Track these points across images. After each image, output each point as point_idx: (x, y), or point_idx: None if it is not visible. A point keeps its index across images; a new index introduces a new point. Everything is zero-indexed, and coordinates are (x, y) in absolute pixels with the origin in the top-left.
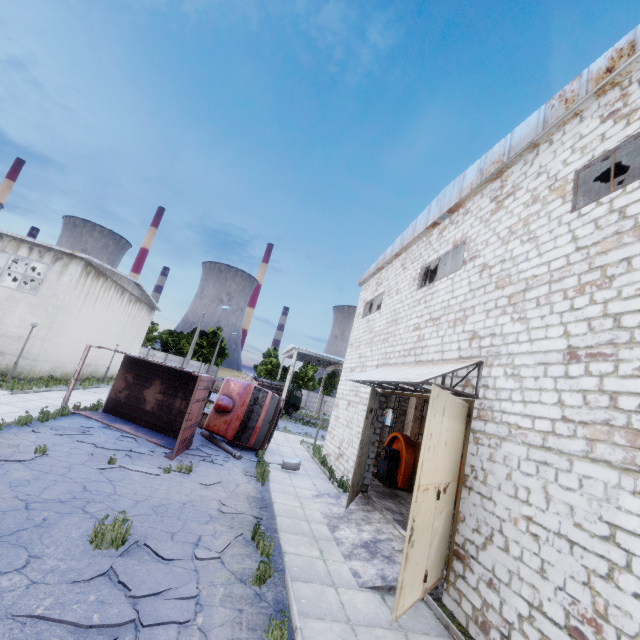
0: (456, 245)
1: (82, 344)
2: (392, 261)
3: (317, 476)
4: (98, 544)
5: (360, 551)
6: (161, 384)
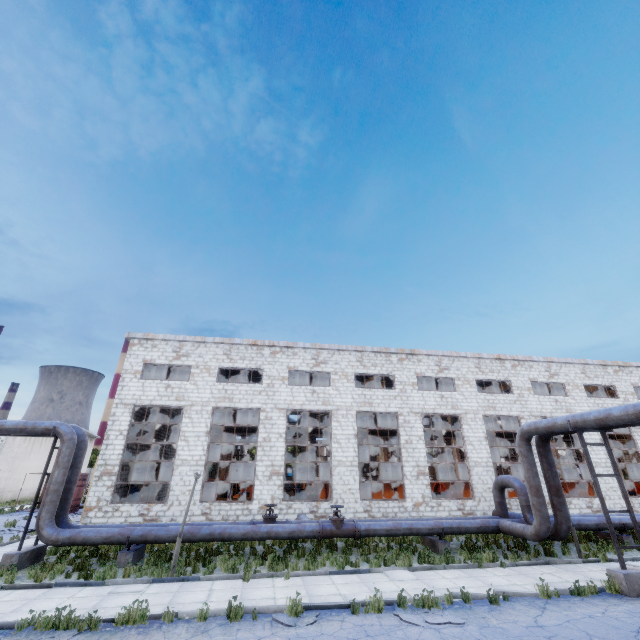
0: None
1: (34, 476)
2: None
3: None
4: (6, 526)
5: None
6: None
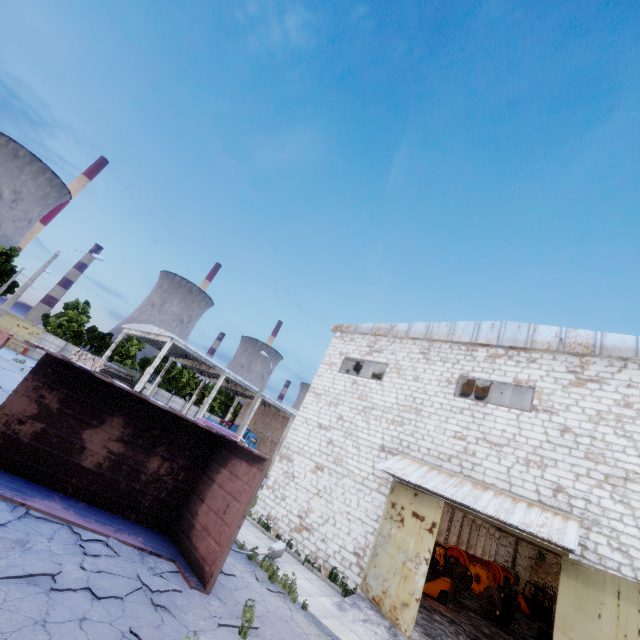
0: (520, 384)
1: None
2: (402, 338)
3: (289, 559)
4: None
5: None
6: (124, 426)
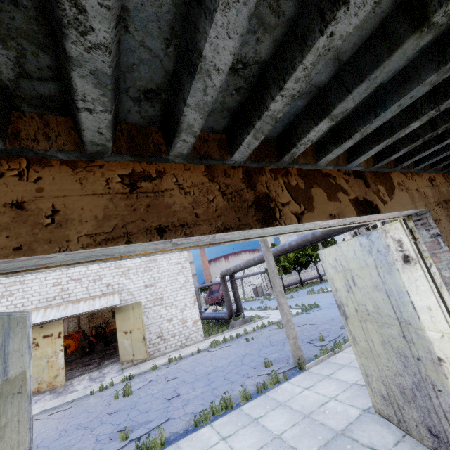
0: None
1: None
2: None
3: None
4: (131, 393)
5: (98, 380)
6: None
